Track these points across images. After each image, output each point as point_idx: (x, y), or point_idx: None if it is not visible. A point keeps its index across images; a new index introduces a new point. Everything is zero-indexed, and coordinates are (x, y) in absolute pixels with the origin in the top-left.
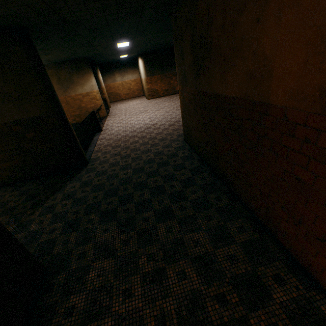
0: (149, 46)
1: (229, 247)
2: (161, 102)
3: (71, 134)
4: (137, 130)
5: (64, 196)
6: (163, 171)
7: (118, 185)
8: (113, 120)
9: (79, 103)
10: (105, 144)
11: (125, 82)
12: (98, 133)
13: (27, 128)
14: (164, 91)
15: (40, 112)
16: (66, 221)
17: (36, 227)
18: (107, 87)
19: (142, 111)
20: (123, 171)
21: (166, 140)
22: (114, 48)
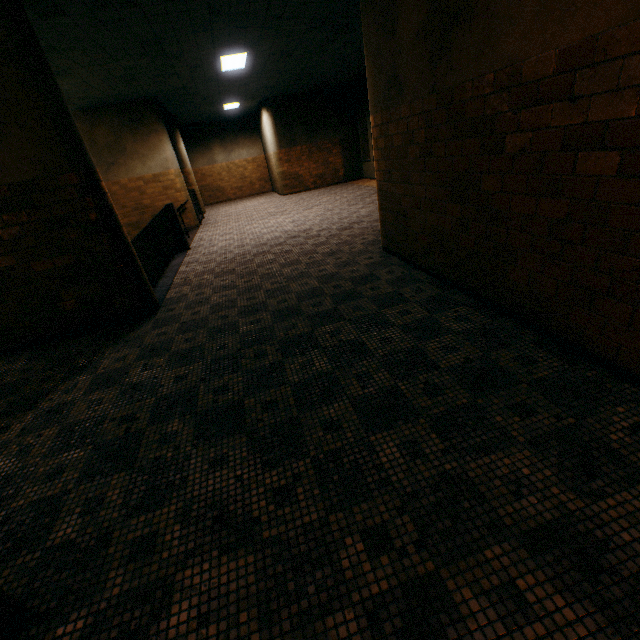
0: (286, 78)
1: (636, 493)
2: (311, 197)
3: (116, 231)
4: (268, 242)
5: (96, 382)
6: (350, 310)
7: (239, 346)
8: (214, 232)
9: (137, 198)
10: (198, 271)
11: (234, 165)
12: (181, 253)
13: (0, 214)
14: (315, 178)
15: (35, 172)
16: (97, 443)
17: (8, 465)
18: (197, 175)
19: (275, 212)
20: (248, 318)
21: (342, 254)
22: (213, 72)
